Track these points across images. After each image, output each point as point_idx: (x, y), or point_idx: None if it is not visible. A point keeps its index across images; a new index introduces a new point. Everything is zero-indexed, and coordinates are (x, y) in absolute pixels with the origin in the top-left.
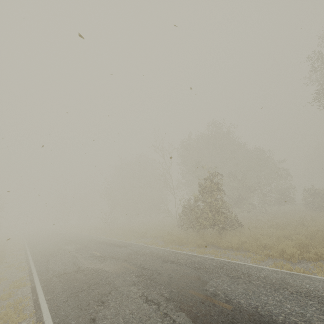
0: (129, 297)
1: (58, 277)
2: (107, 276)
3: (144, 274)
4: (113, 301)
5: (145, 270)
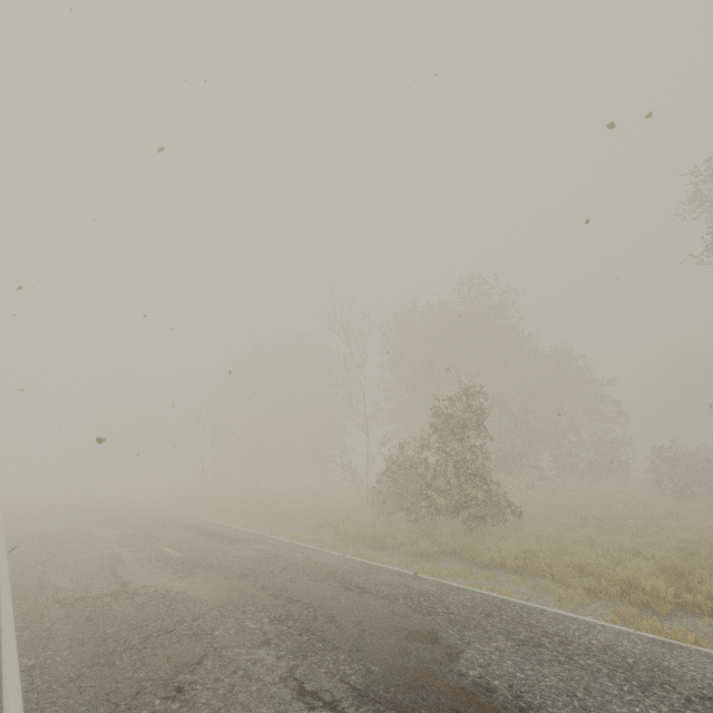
0: (253, 679)
1: (66, 606)
2: (196, 615)
3: (292, 615)
4: (209, 689)
5: (294, 606)
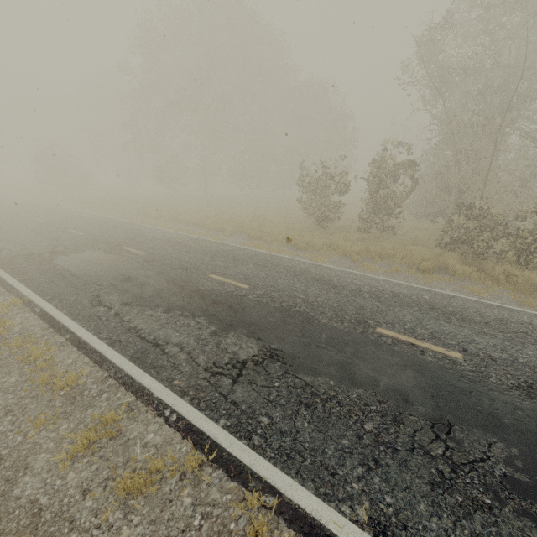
0: None
1: None
2: None
3: None
4: None
5: None
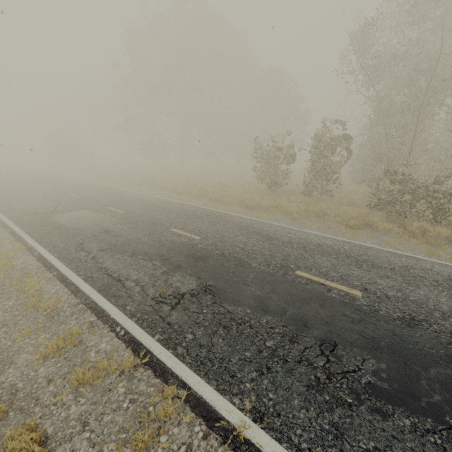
0: None
1: None
2: None
3: None
4: None
5: None
